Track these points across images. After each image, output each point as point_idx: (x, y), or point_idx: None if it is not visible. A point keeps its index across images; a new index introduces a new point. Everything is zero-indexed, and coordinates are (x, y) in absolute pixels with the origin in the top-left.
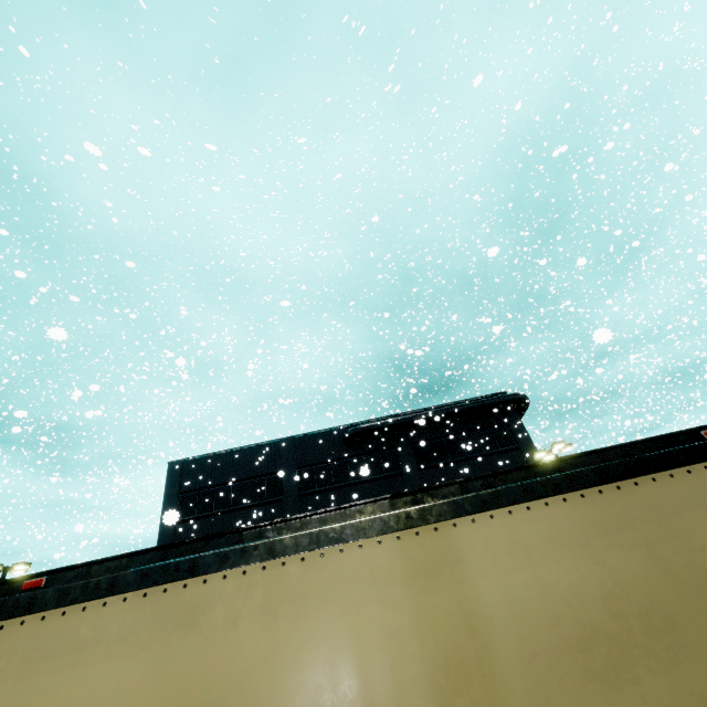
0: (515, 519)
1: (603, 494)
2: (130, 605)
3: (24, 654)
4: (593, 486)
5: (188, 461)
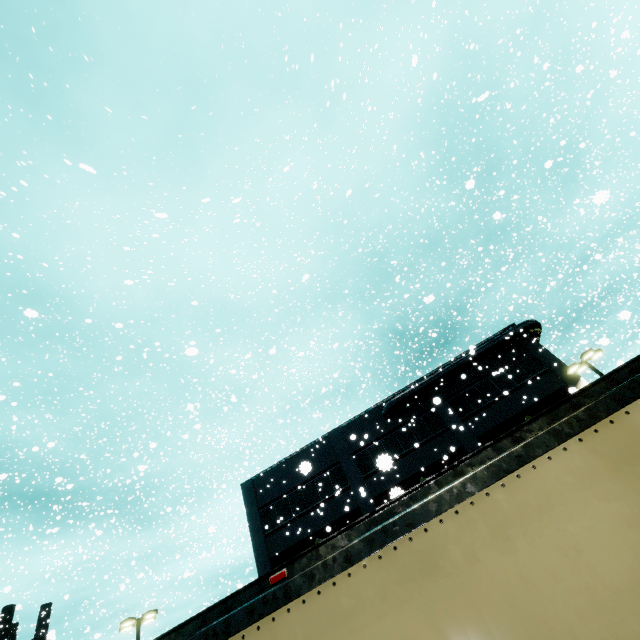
0: None
1: None
2: (372, 569)
3: (305, 635)
4: None
5: (256, 478)
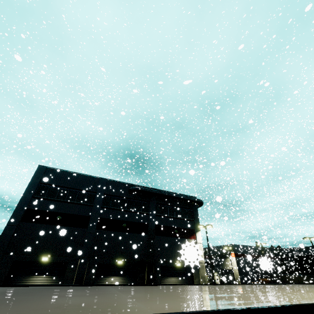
0: None
1: None
2: None
3: None
4: None
5: (50, 168)
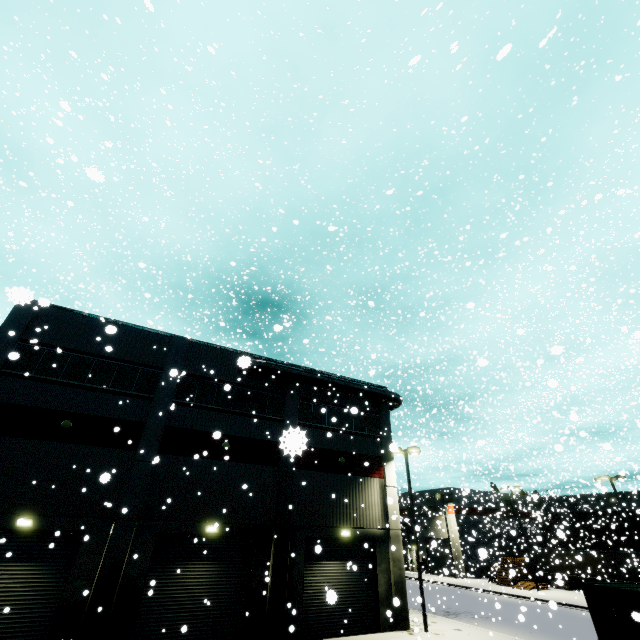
0: None
1: None
2: None
3: None
4: None
5: (49, 307)
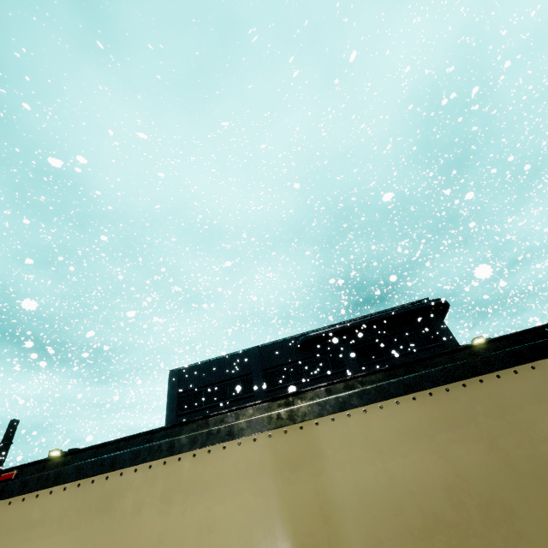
0: (369, 417)
1: (450, 392)
2: (68, 493)
3: None
4: (440, 385)
5: (182, 369)
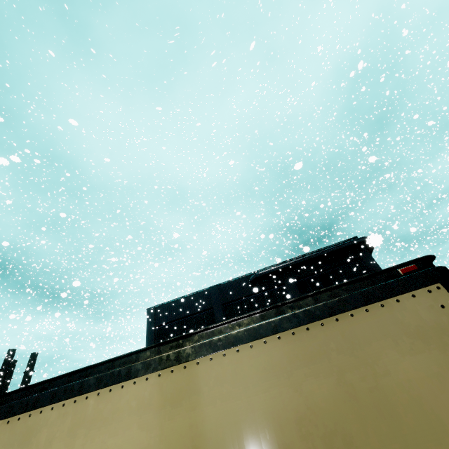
0: (240, 356)
1: (309, 330)
2: None
3: None
4: (302, 325)
5: (157, 307)
